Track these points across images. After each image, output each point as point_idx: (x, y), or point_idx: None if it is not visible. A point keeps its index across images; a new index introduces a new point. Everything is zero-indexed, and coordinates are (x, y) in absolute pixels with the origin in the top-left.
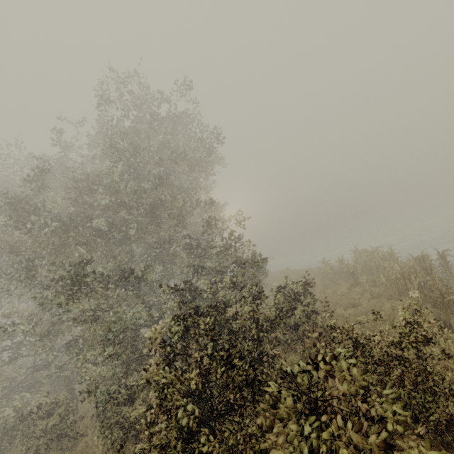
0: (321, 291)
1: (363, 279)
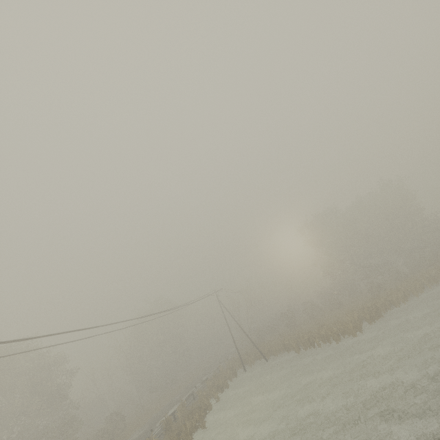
0: None
1: None
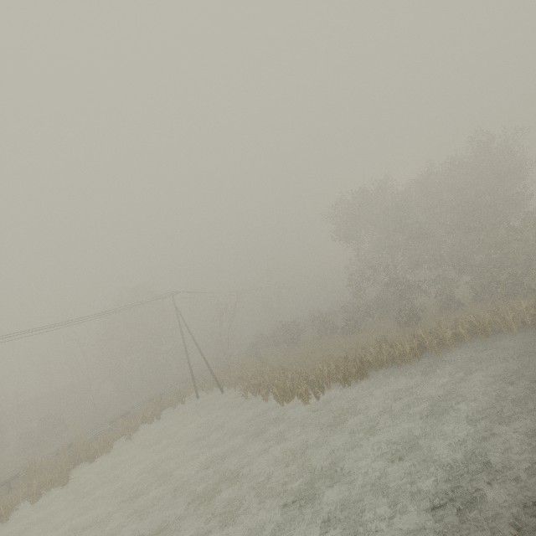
0: None
1: None
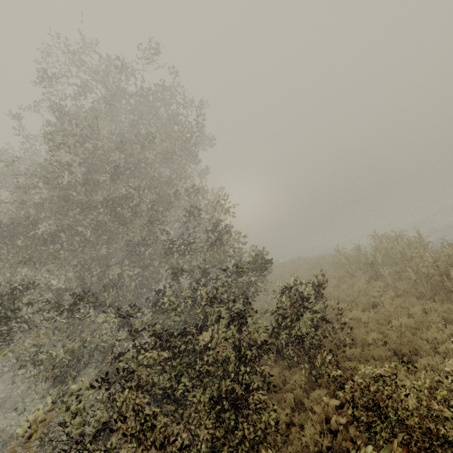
0: (335, 285)
1: (385, 271)
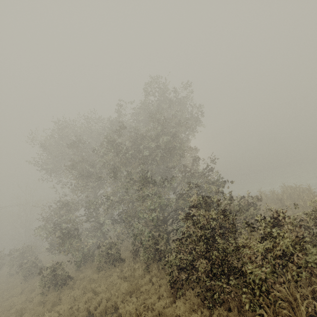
0: None
1: (288, 203)
